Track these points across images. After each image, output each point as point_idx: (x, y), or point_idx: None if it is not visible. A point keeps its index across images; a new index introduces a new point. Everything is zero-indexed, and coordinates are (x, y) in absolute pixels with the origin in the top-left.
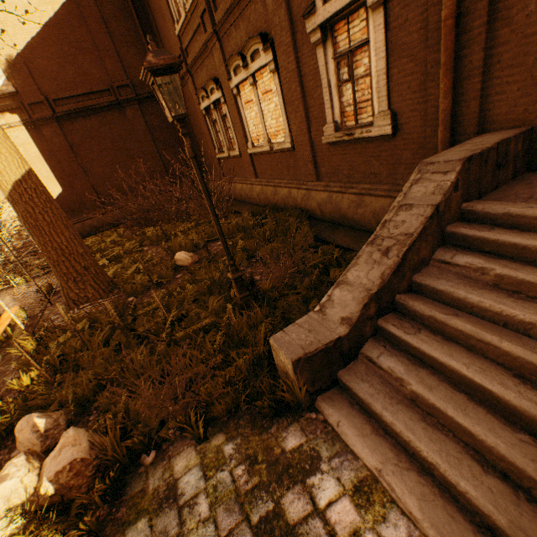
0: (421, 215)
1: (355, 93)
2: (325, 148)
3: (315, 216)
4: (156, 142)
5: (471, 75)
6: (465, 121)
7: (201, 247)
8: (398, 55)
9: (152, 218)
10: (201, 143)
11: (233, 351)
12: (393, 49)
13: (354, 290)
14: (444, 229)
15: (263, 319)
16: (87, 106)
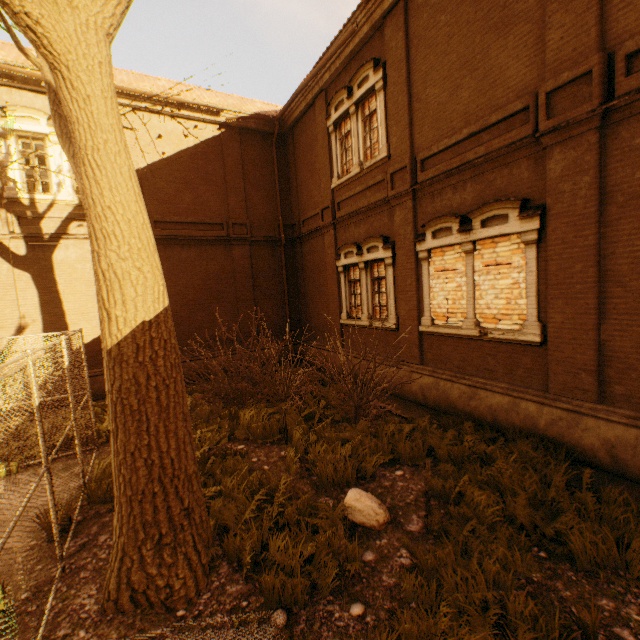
0: None
1: None
2: (638, 359)
3: (590, 459)
4: (255, 288)
5: None
6: None
7: (368, 476)
8: None
9: (245, 391)
10: (314, 300)
11: None
12: None
13: None
14: None
15: None
16: (192, 235)
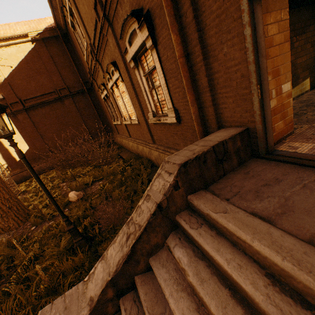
0: (150, 210)
1: (157, 96)
2: (153, 125)
3: (155, 164)
4: (82, 116)
5: (204, 91)
6: (209, 119)
7: (90, 185)
8: (169, 76)
9: (73, 163)
10: (107, 115)
11: (49, 296)
12: (166, 72)
13: (105, 269)
14: (173, 218)
15: (85, 260)
16: (43, 101)
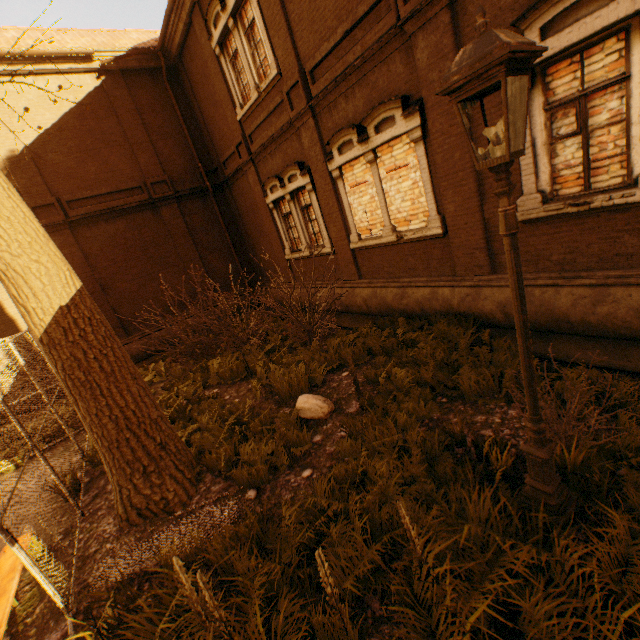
0: None
1: (588, 149)
2: None
3: (491, 321)
4: (198, 246)
5: None
6: None
7: (320, 383)
8: None
9: (210, 344)
10: (258, 243)
11: None
12: None
13: None
14: None
15: (626, 536)
16: (112, 206)
